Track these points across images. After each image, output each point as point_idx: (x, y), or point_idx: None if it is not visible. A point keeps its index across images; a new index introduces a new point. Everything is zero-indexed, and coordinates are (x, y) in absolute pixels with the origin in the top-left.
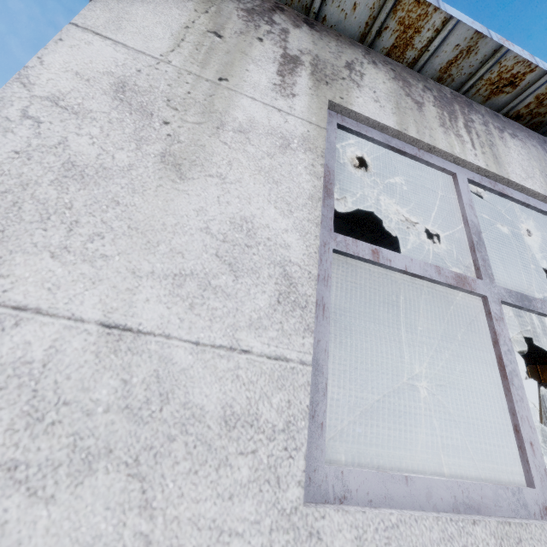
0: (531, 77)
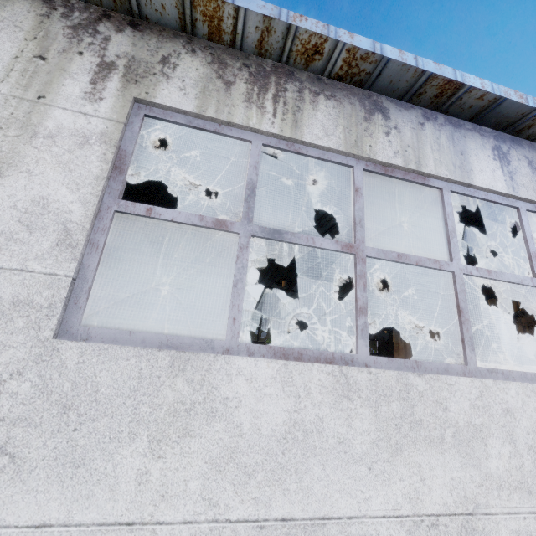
0: (329, 45)
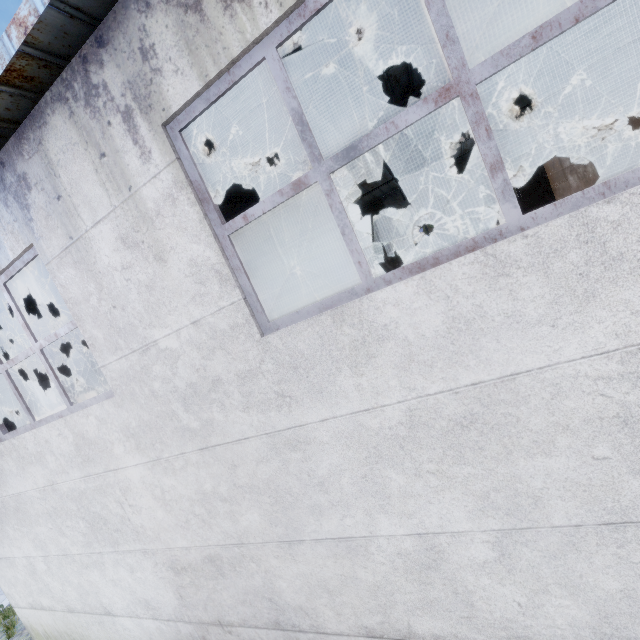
0: None
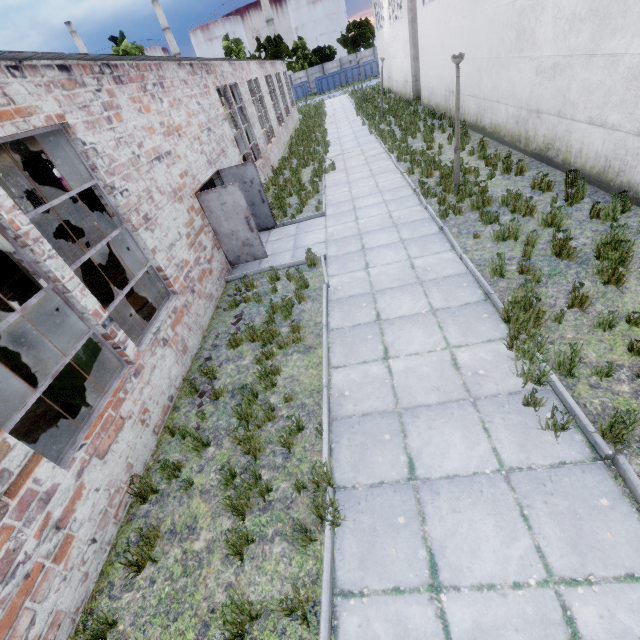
0: None
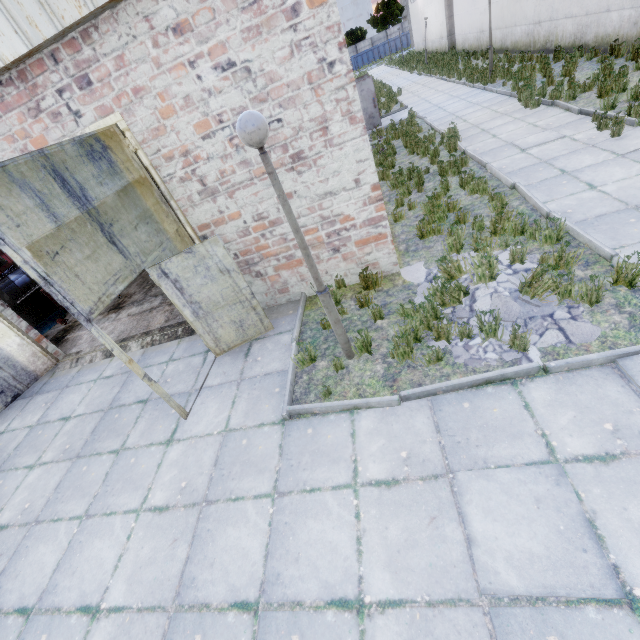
0: None
